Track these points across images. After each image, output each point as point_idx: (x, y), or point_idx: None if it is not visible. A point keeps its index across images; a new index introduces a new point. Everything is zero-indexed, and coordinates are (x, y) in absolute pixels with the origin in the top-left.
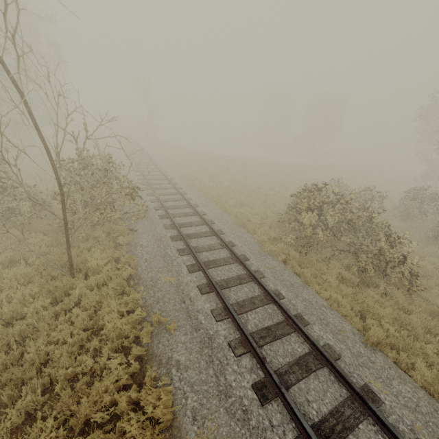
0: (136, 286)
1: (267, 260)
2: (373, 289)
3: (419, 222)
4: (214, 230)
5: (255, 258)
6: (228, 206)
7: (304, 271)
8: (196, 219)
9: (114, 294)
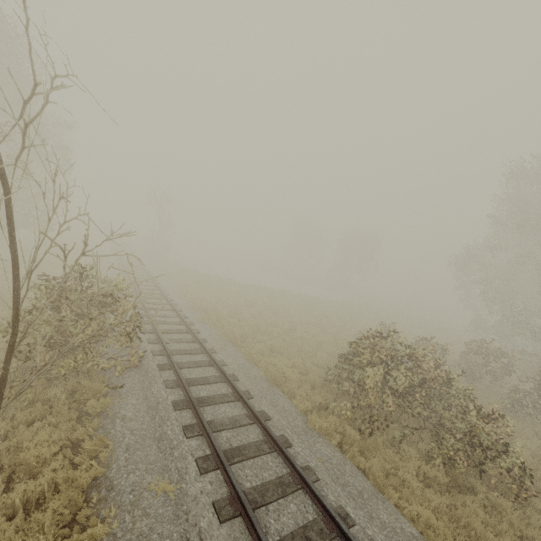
0: (102, 504)
1: (318, 445)
2: (471, 498)
3: (487, 385)
4: (239, 391)
5: (300, 443)
6: (254, 353)
7: (371, 465)
8: (212, 372)
9: (54, 526)
